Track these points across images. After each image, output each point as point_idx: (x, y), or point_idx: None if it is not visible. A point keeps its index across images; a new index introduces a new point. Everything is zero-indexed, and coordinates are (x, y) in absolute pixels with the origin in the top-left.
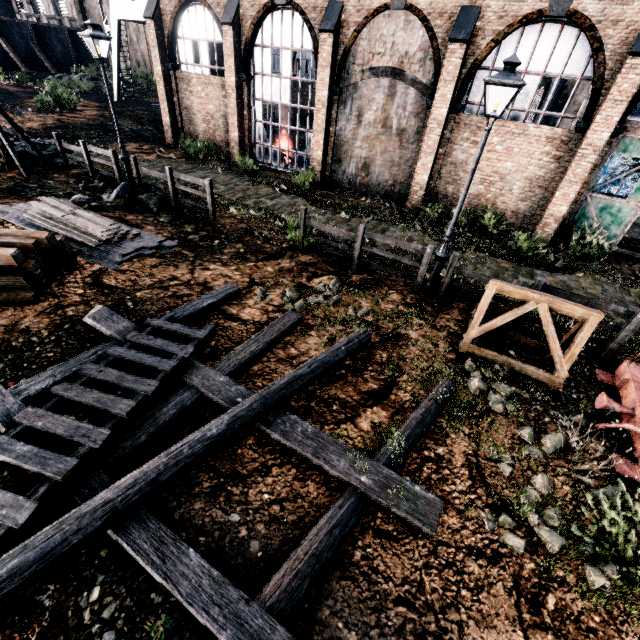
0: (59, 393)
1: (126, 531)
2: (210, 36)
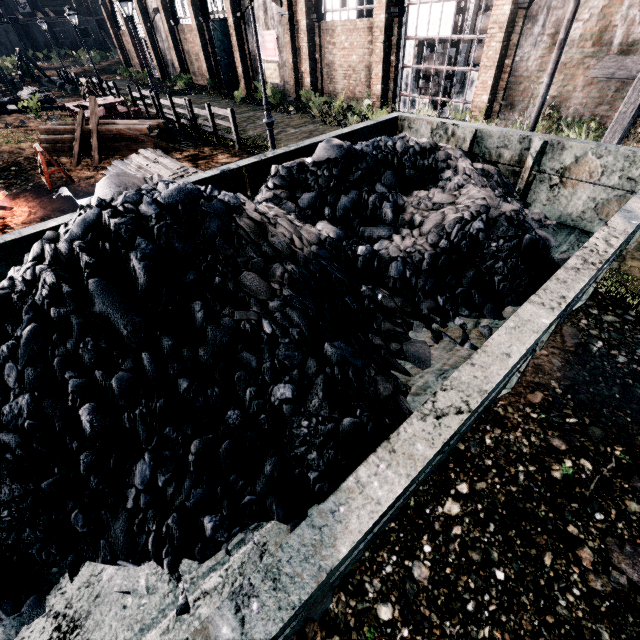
0: None
1: None
2: None
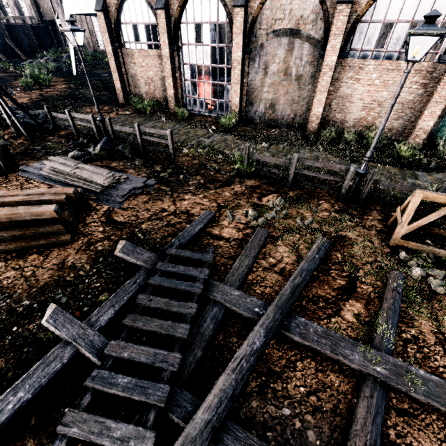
0: (129, 324)
1: (223, 443)
2: (146, 19)
